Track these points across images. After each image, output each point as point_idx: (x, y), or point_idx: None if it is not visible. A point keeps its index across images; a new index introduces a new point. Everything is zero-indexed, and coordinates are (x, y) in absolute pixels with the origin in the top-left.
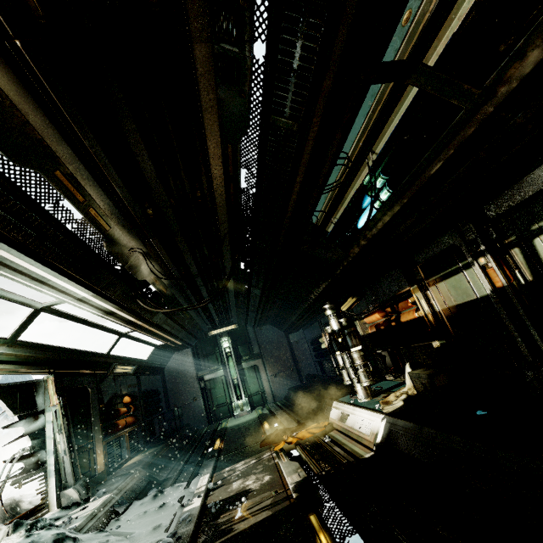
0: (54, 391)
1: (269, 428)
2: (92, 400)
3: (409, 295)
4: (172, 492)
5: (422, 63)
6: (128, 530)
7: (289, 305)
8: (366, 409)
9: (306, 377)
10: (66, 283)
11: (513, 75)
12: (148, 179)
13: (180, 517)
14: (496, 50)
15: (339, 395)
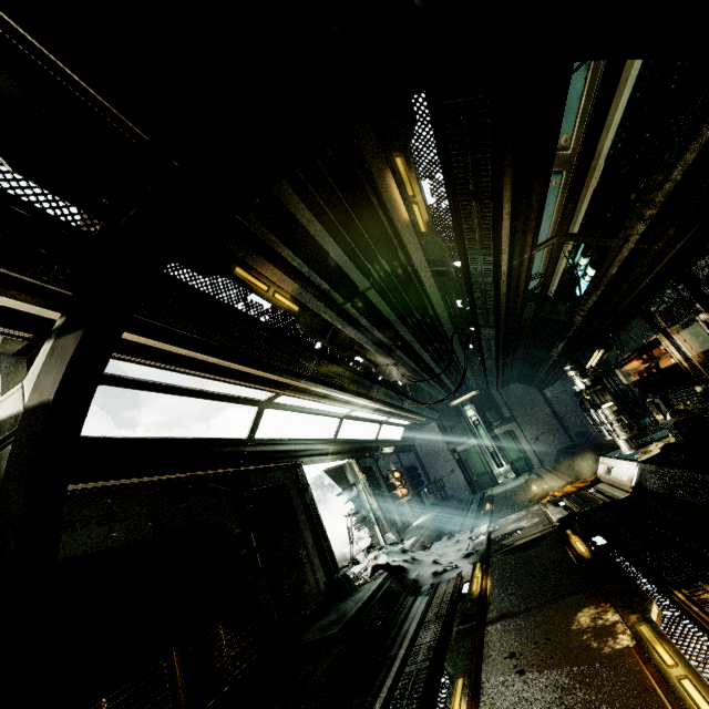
0: (358, 470)
1: (536, 489)
2: (378, 476)
3: (660, 342)
4: (461, 536)
5: (567, 233)
6: (440, 553)
7: (531, 363)
8: (625, 460)
9: (576, 435)
10: (359, 400)
11: (633, 233)
12: (394, 323)
13: (473, 544)
14: (628, 199)
15: (608, 451)
